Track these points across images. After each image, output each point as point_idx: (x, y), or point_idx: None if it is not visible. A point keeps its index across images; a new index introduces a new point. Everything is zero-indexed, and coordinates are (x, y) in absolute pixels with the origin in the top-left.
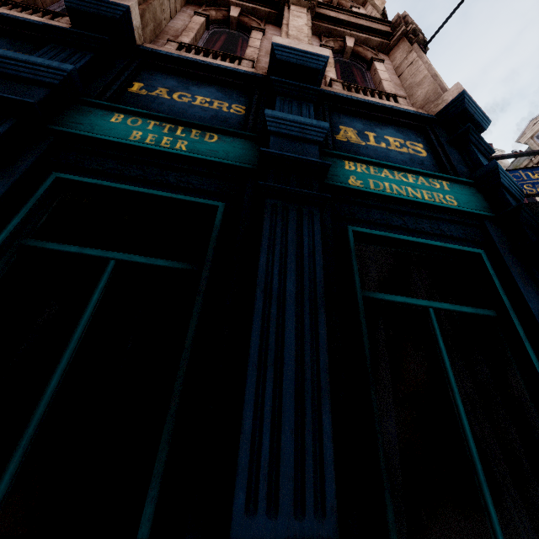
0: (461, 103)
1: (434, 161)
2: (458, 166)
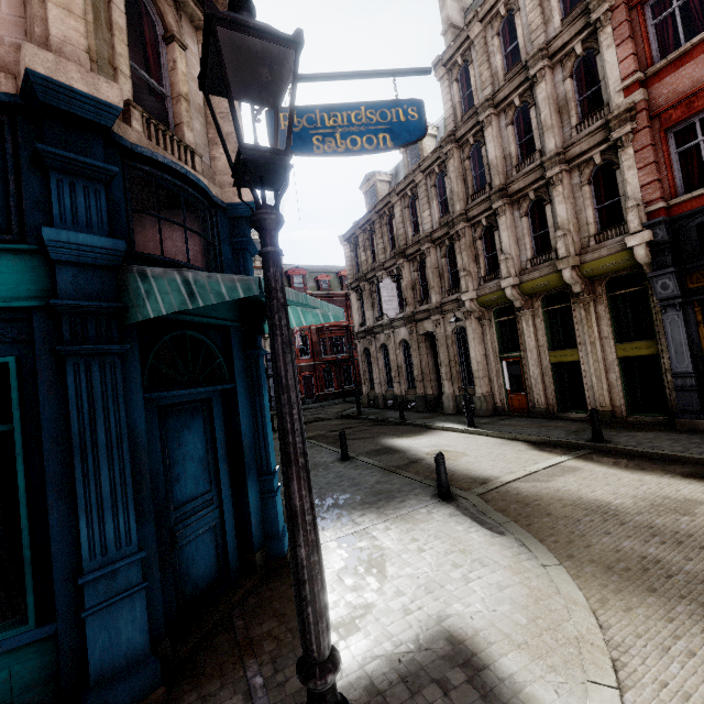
0: (34, 91)
1: (4, 200)
2: (32, 214)
